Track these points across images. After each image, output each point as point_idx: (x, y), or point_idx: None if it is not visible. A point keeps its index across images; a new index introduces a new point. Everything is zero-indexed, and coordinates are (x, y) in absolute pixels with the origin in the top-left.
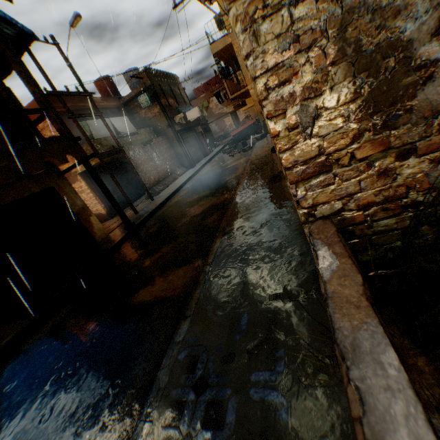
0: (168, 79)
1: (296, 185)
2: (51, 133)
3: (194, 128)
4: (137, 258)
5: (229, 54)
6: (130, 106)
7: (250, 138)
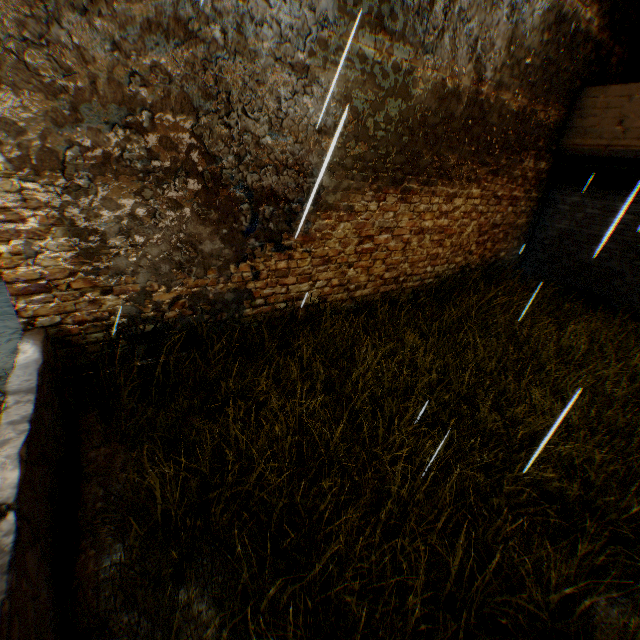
0: None
1: (19, 298)
2: None
3: None
4: None
5: None
6: None
7: None
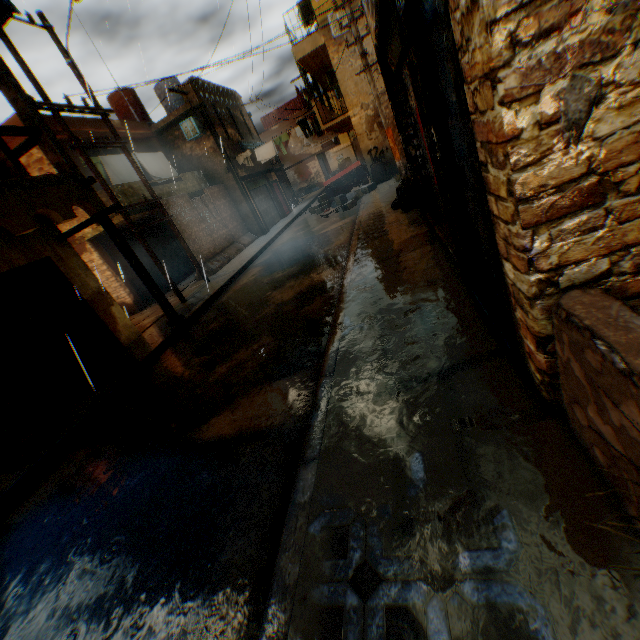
0: (226, 98)
1: (534, 231)
2: (42, 173)
3: (266, 175)
4: (197, 370)
5: (320, 63)
6: (167, 138)
7: (350, 192)
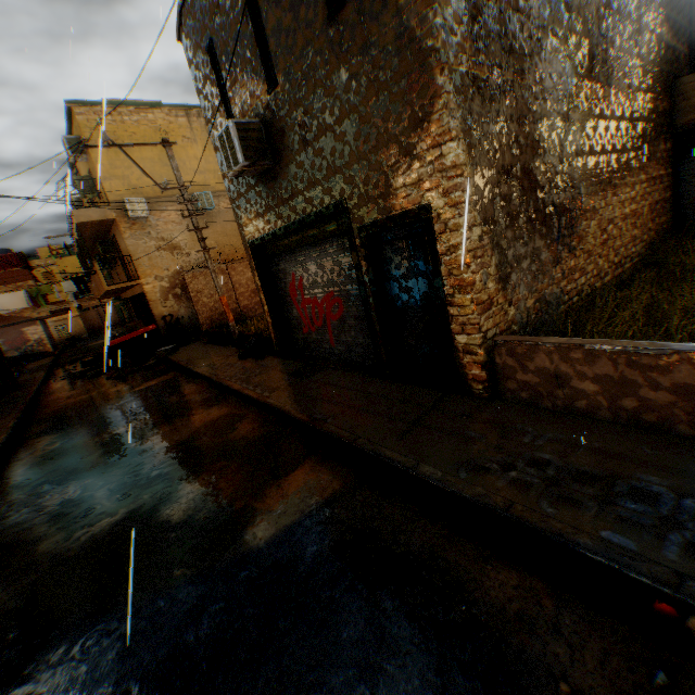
0: None
1: (480, 316)
2: None
3: None
4: (119, 531)
5: (98, 230)
6: None
7: None
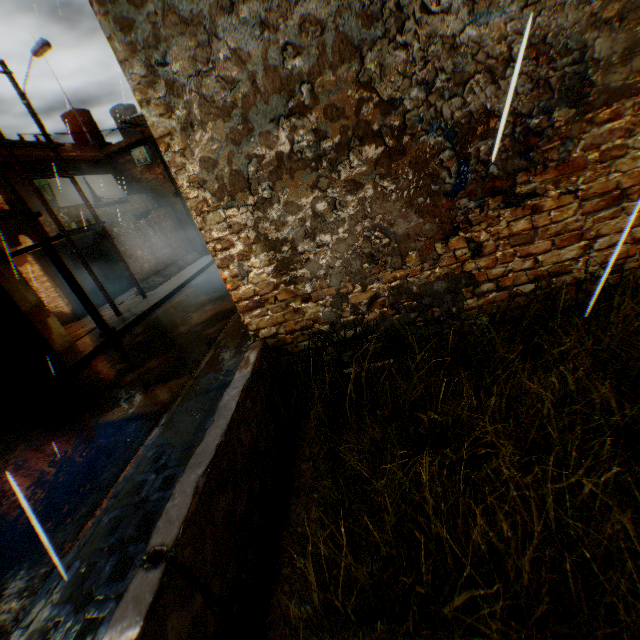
0: None
1: (243, 314)
2: None
3: None
4: (116, 374)
5: None
6: (119, 160)
7: None
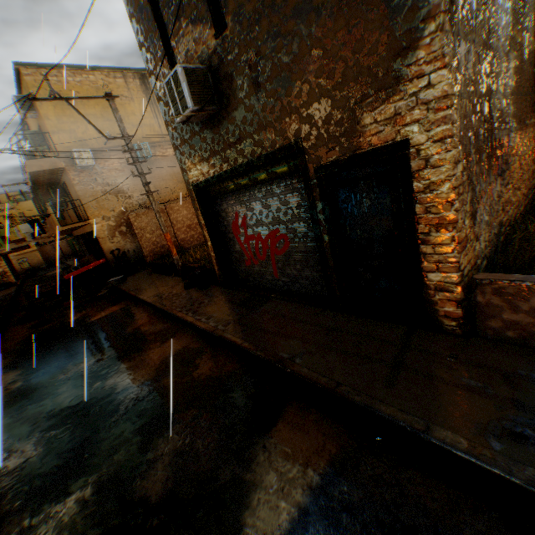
0: None
1: (460, 255)
2: None
3: None
4: (90, 511)
5: (50, 178)
6: None
7: None
